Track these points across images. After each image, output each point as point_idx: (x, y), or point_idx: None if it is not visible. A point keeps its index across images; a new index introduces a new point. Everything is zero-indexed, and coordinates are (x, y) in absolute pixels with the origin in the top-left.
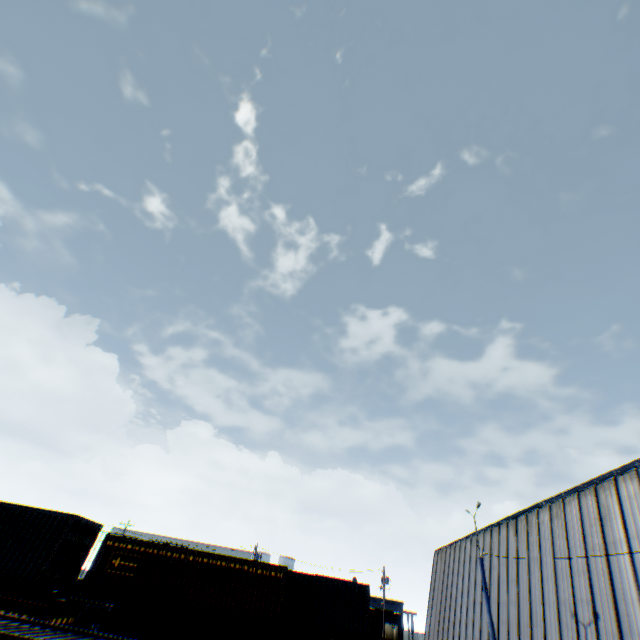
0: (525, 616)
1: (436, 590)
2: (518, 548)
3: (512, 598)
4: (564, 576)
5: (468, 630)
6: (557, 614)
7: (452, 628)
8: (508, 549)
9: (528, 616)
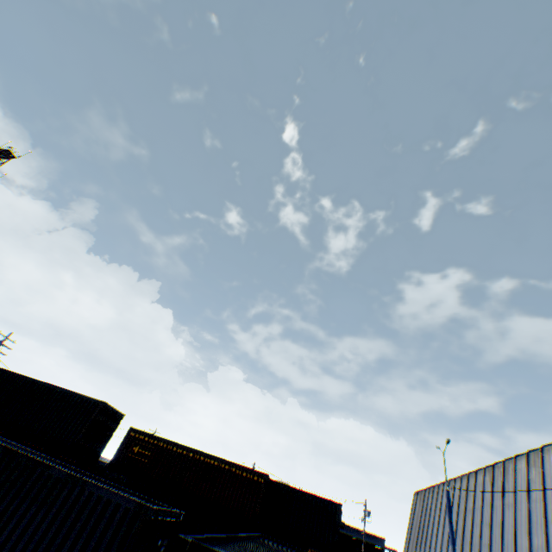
0: None
1: (413, 528)
2: (493, 493)
3: (484, 541)
4: (538, 524)
5: None
6: None
7: None
8: (483, 494)
9: None
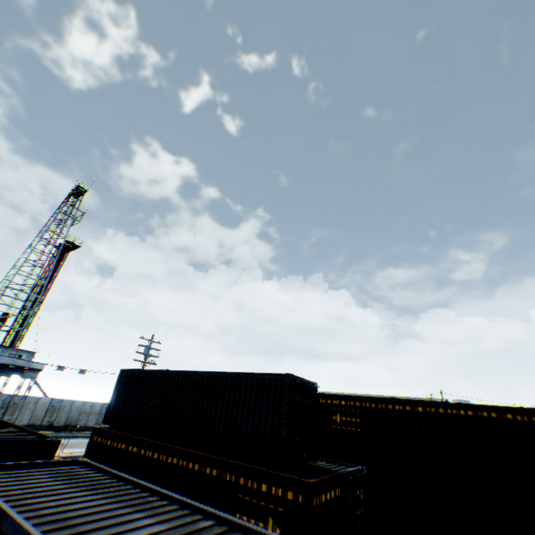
0: None
1: None
2: None
3: None
4: None
5: None
6: None
7: None
8: None
9: None
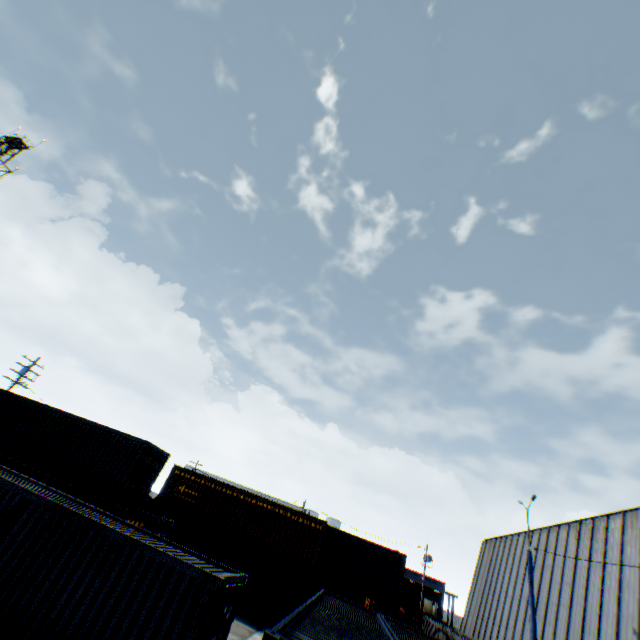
0: (576, 622)
1: (480, 578)
2: (578, 552)
3: (563, 601)
4: (630, 590)
5: (509, 622)
6: (615, 627)
7: (492, 617)
8: (566, 551)
9: (579, 622)
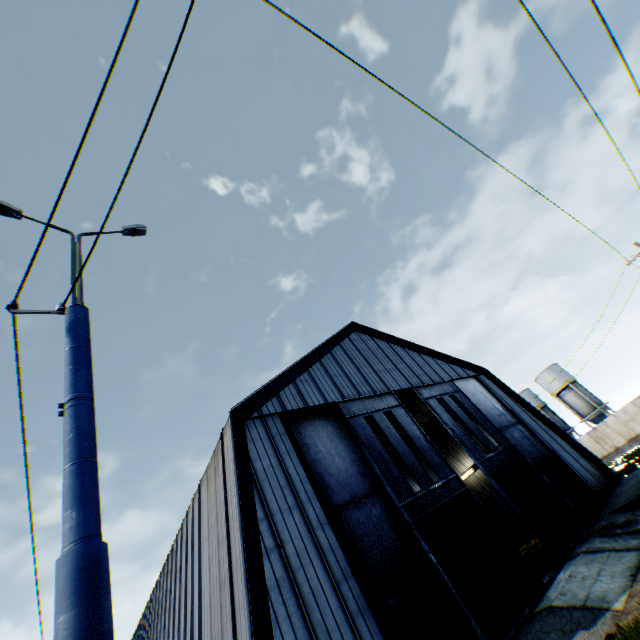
0: None
1: None
2: None
3: None
4: None
5: None
6: None
7: None
8: None
9: None
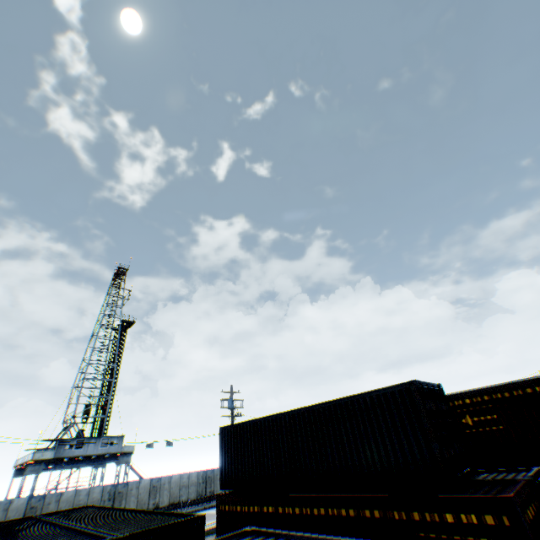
0: None
1: None
2: None
3: None
4: None
5: None
6: None
7: None
8: None
9: None
